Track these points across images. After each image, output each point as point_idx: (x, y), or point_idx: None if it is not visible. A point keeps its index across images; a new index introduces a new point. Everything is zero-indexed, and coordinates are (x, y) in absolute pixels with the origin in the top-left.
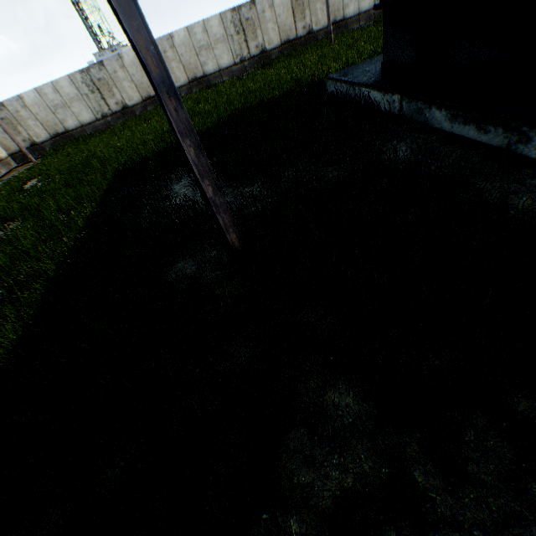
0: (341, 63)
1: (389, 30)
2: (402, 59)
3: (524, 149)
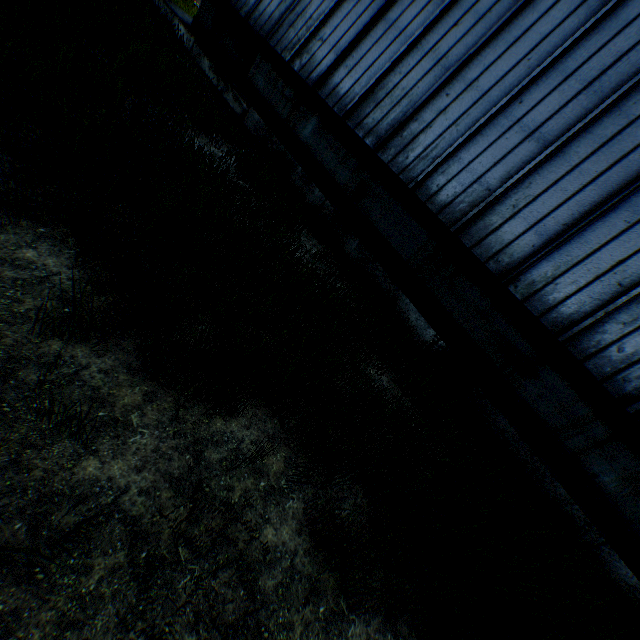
0: (172, 0)
1: (206, 2)
2: (205, 24)
3: (227, 96)
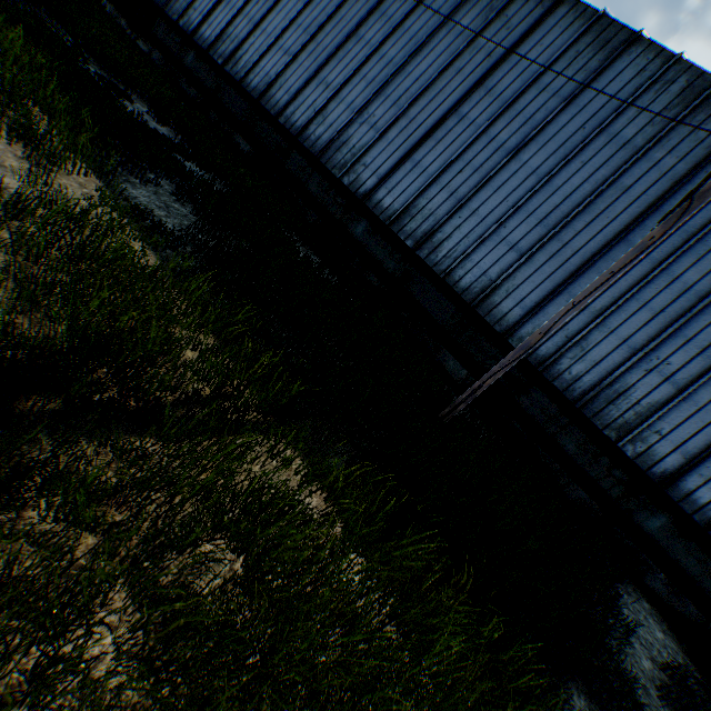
0: None
1: None
2: None
3: (139, 43)
